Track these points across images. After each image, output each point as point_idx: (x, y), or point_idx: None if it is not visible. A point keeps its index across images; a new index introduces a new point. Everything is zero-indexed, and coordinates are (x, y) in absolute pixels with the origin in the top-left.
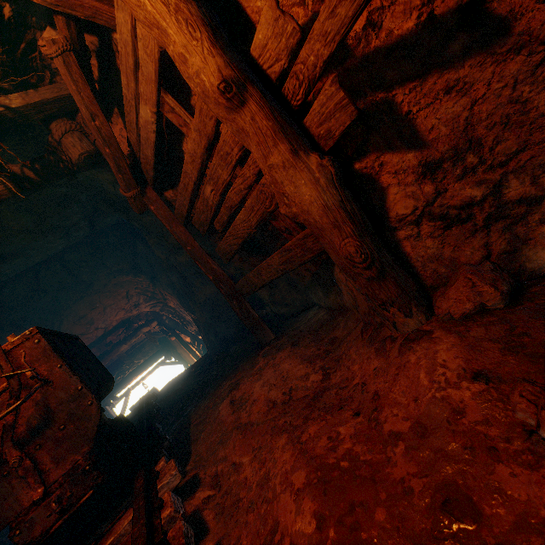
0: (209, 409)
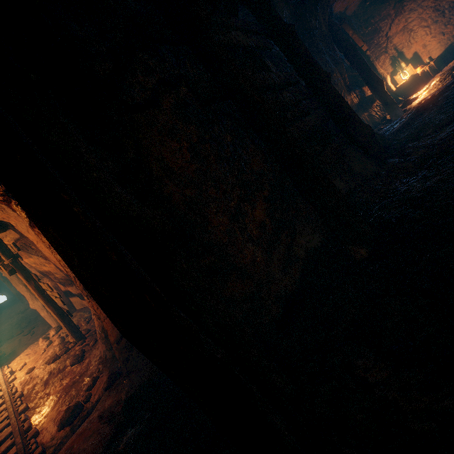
0: (1, 313)
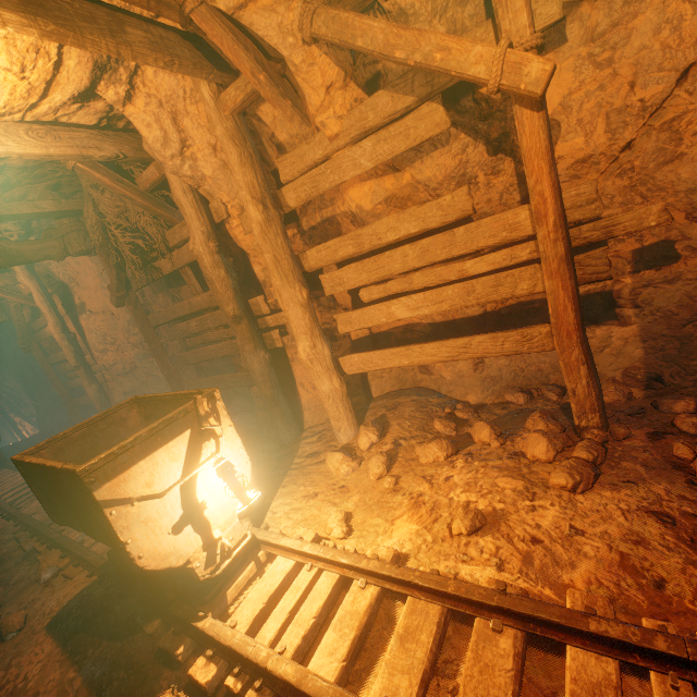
0: None
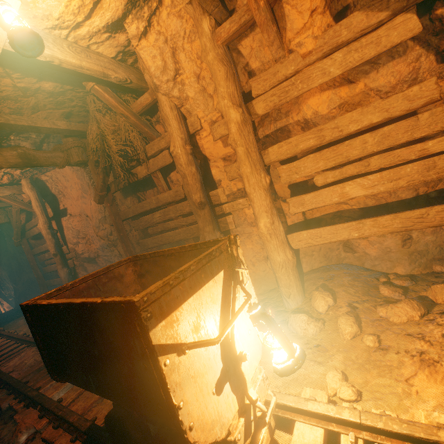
0: (15, 322)
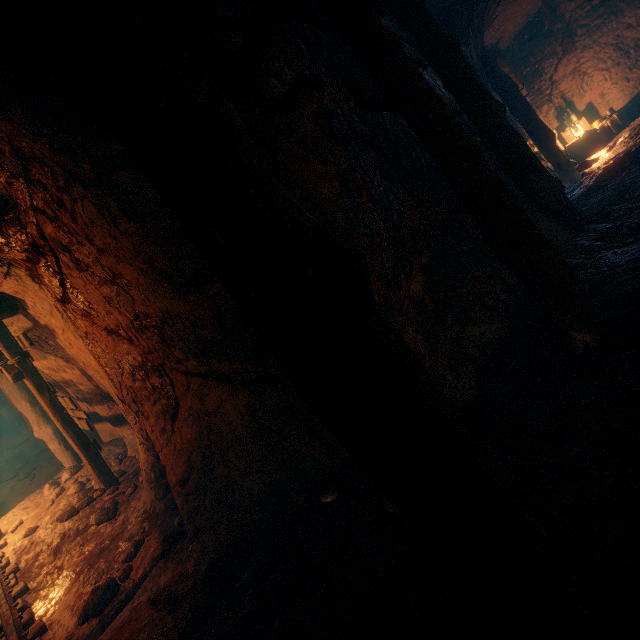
0: None
